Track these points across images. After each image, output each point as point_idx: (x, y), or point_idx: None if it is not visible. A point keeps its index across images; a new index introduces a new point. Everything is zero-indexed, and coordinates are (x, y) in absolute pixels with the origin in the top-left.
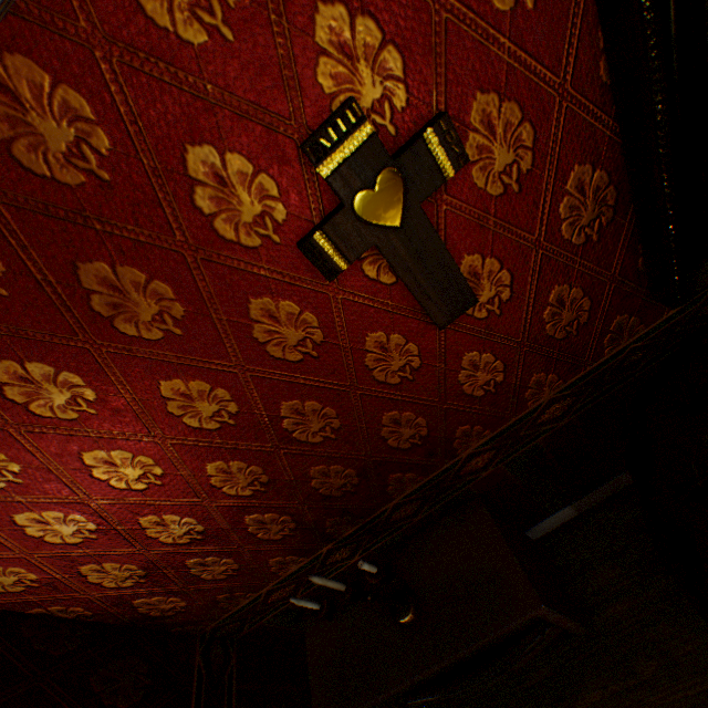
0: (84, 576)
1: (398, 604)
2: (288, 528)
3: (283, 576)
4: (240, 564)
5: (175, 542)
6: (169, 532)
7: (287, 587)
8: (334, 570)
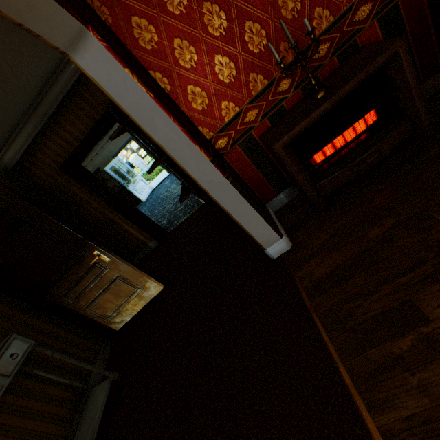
0: (174, 49)
1: (317, 87)
2: (262, 43)
3: (254, 97)
4: (236, 72)
5: (213, 34)
6: (212, 22)
7: (254, 111)
8: (279, 104)
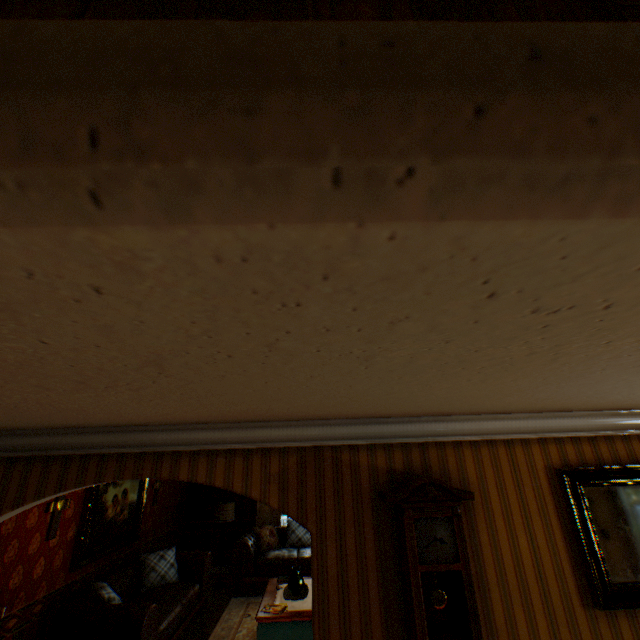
0: None
1: None
2: None
3: None
4: None
5: None
6: None
7: None
8: None
